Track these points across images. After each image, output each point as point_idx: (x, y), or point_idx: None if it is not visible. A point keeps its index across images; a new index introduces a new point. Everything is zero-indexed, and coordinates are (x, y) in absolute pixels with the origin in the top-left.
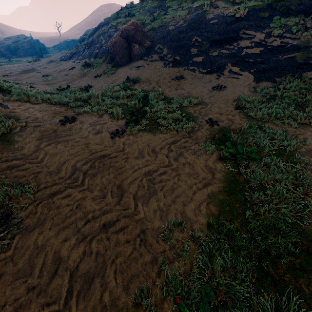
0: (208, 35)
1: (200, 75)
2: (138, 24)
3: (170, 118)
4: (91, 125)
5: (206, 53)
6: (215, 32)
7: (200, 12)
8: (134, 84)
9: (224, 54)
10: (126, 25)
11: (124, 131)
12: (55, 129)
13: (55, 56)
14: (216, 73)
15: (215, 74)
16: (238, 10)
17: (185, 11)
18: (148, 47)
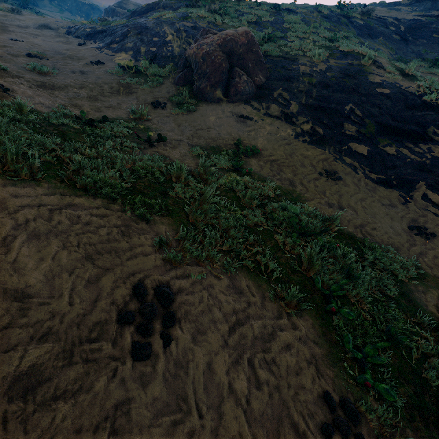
0: (375, 111)
1: (367, 182)
2: (254, 38)
3: (432, 352)
4: (236, 354)
5: (373, 142)
6: (386, 110)
7: (354, 64)
8: (248, 159)
9: (409, 159)
10: (235, 32)
11: (358, 421)
12: (117, 402)
13: (56, 20)
14: (397, 190)
15: (396, 192)
16: (428, 92)
17: (324, 50)
18: (260, 85)
